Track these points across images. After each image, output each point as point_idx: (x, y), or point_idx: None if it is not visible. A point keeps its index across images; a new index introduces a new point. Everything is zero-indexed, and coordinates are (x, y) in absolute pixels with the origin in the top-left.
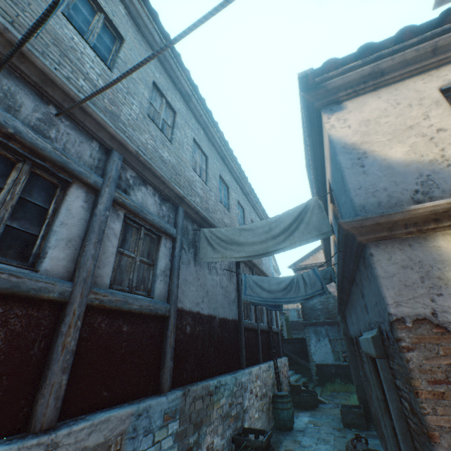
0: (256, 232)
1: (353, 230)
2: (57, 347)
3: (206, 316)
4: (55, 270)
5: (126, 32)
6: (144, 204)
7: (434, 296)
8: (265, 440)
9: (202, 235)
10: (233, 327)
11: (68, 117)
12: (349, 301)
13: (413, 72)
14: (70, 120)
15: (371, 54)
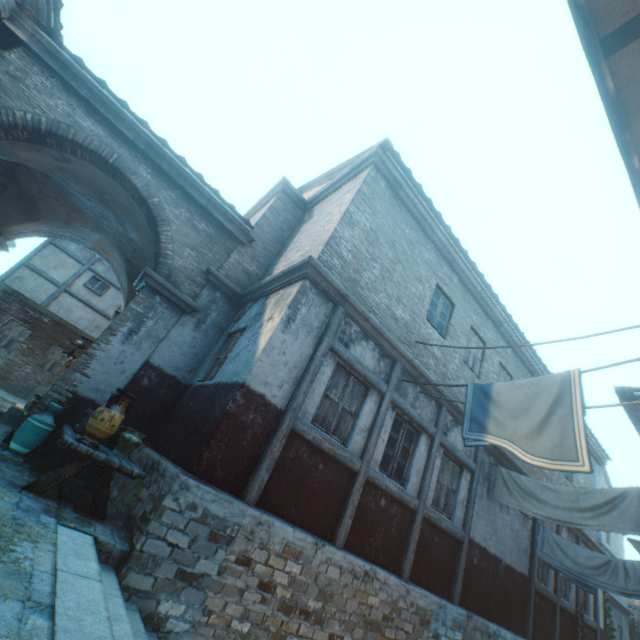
0: (560, 495)
1: None
2: (411, 536)
3: (492, 554)
4: (412, 490)
5: (456, 298)
6: (454, 442)
7: None
8: None
9: (498, 473)
10: (520, 581)
11: (423, 389)
12: None
13: None
14: (424, 391)
15: None
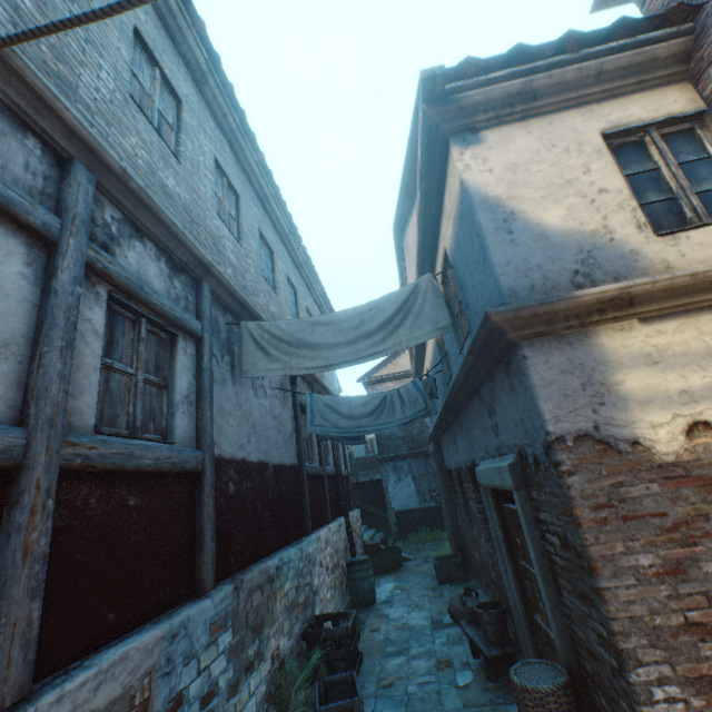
0: (340, 327)
1: (504, 324)
2: (12, 554)
3: (256, 464)
4: None
5: None
6: (142, 275)
7: (596, 406)
8: (351, 625)
9: (245, 333)
10: (292, 476)
11: None
12: (455, 423)
13: (571, 103)
14: None
15: (524, 63)
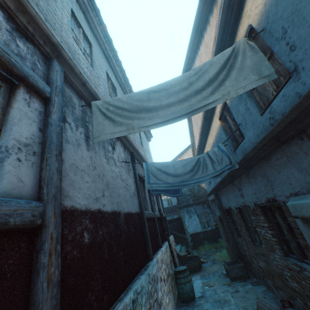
0: (172, 91)
1: None
2: None
3: (110, 213)
4: None
5: None
6: None
7: None
8: None
9: (94, 109)
10: (137, 220)
11: None
12: (242, 176)
13: None
14: None
15: None
